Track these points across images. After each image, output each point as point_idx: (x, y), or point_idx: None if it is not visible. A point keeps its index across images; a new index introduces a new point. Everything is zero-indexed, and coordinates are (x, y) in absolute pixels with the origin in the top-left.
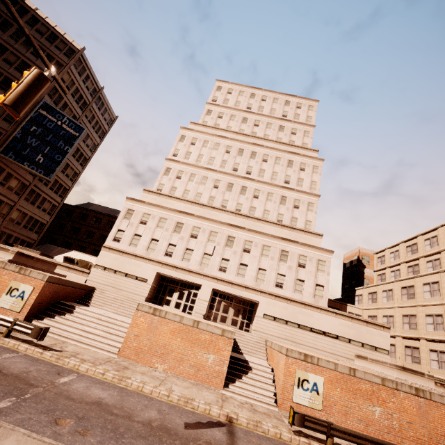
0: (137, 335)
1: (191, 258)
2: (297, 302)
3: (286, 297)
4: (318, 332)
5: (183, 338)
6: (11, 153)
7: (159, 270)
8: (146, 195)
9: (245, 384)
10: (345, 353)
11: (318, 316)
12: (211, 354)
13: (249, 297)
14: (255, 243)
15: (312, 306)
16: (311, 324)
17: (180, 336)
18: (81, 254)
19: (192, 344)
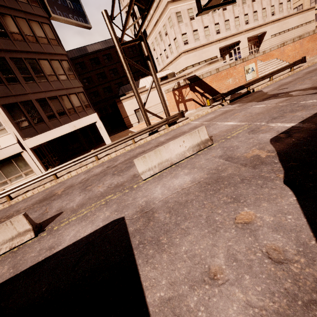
0: (297, 52)
1: (230, 26)
2: (282, 19)
3: (277, 19)
4: (291, 30)
5: (311, 41)
6: (55, 9)
7: (219, 46)
8: None
9: None
10: (301, 32)
11: (290, 21)
12: None
13: (263, 31)
14: None
15: (288, 17)
16: (288, 27)
17: (310, 41)
18: (146, 78)
19: (314, 41)
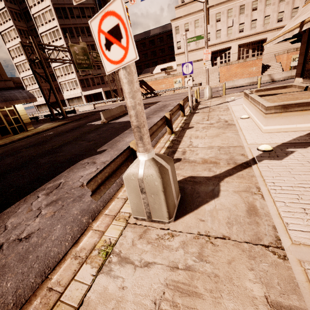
0: (223, 75)
1: (221, 35)
2: None
3: (285, 25)
4: None
5: (241, 67)
6: None
7: None
8: (178, 11)
9: (269, 71)
10: None
11: None
12: (254, 67)
13: (261, 38)
14: (260, 0)
15: None
16: None
17: (240, 67)
18: (161, 65)
19: (245, 68)
